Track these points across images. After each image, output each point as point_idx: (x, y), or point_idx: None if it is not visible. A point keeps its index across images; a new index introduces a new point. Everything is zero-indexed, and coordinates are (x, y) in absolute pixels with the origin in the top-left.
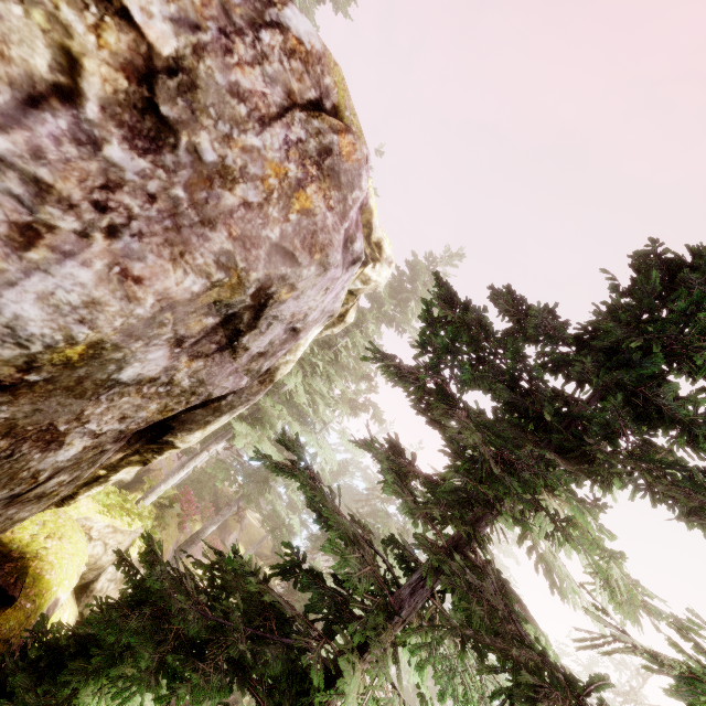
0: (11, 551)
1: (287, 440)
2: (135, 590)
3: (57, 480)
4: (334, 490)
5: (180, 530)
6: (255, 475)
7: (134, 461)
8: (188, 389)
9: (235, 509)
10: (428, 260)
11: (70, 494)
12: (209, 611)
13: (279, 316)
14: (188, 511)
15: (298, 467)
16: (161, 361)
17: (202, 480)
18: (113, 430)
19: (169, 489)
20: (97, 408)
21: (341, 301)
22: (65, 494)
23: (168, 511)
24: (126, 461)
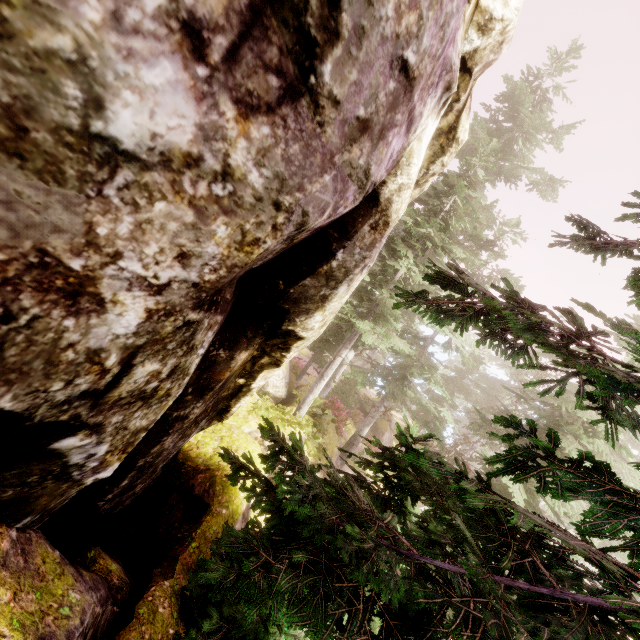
0: (198, 464)
1: (441, 270)
2: (270, 521)
3: (146, 370)
4: (473, 381)
5: (338, 434)
6: (392, 375)
7: (265, 364)
8: (264, 197)
9: (381, 409)
10: (528, 80)
11: (223, 408)
12: (410, 546)
13: (374, 2)
14: (340, 417)
15: (480, 295)
16: (182, 102)
17: (344, 391)
18: (180, 282)
19: (317, 399)
20: (117, 223)
21: (457, 58)
22: (217, 408)
23: (322, 418)
24: (258, 365)
